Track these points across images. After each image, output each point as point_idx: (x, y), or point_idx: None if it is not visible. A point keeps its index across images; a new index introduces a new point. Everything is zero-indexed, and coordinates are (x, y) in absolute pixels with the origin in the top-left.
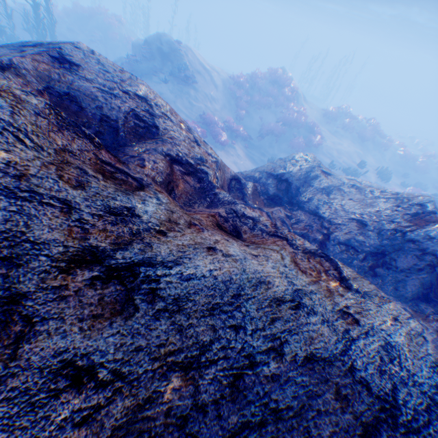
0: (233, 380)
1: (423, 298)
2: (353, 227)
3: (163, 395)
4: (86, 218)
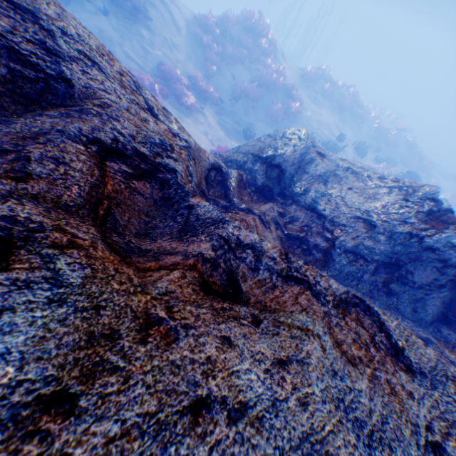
0: None
1: (442, 318)
2: (360, 229)
3: None
4: None
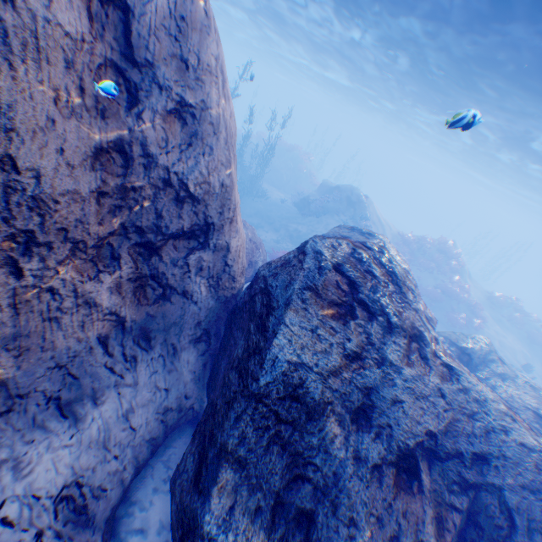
0: (485, 431)
1: None
2: (528, 414)
3: (460, 419)
4: (431, 337)
